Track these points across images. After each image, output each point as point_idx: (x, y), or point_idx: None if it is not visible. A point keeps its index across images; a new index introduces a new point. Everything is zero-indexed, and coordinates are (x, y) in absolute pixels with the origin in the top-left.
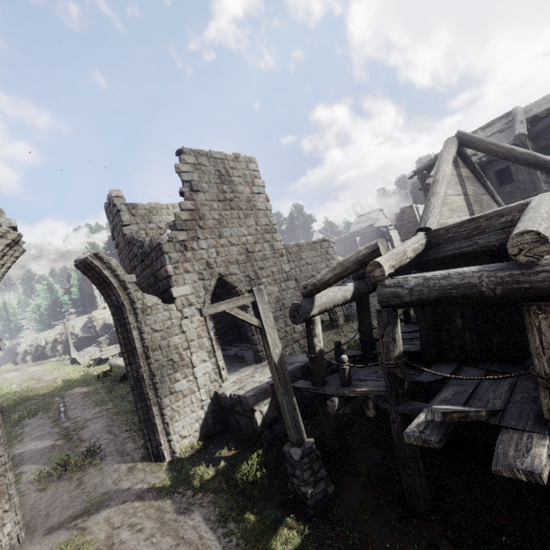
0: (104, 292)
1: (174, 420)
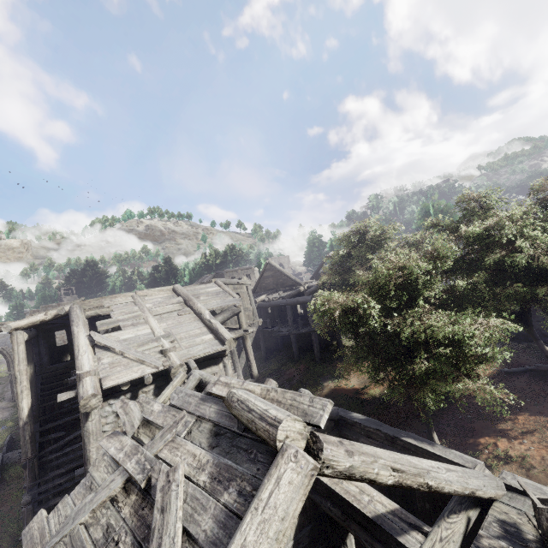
0: (5, 357)
1: None
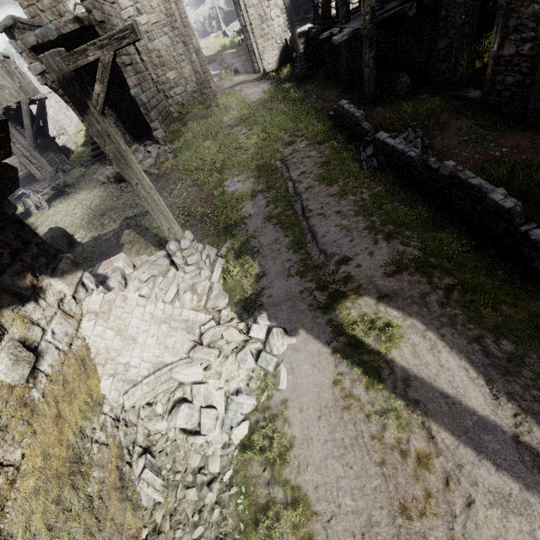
0: None
1: (264, 54)
